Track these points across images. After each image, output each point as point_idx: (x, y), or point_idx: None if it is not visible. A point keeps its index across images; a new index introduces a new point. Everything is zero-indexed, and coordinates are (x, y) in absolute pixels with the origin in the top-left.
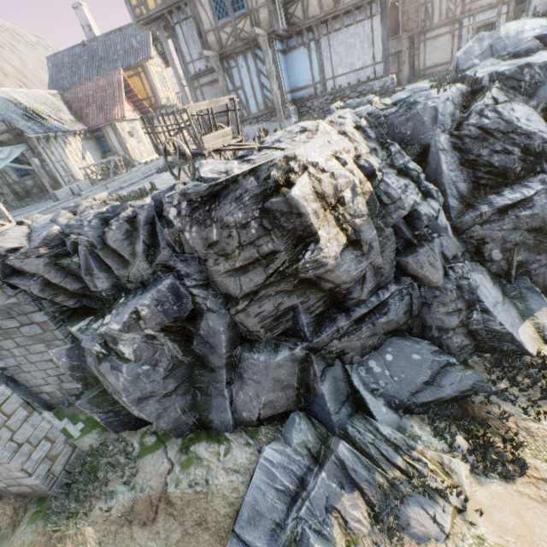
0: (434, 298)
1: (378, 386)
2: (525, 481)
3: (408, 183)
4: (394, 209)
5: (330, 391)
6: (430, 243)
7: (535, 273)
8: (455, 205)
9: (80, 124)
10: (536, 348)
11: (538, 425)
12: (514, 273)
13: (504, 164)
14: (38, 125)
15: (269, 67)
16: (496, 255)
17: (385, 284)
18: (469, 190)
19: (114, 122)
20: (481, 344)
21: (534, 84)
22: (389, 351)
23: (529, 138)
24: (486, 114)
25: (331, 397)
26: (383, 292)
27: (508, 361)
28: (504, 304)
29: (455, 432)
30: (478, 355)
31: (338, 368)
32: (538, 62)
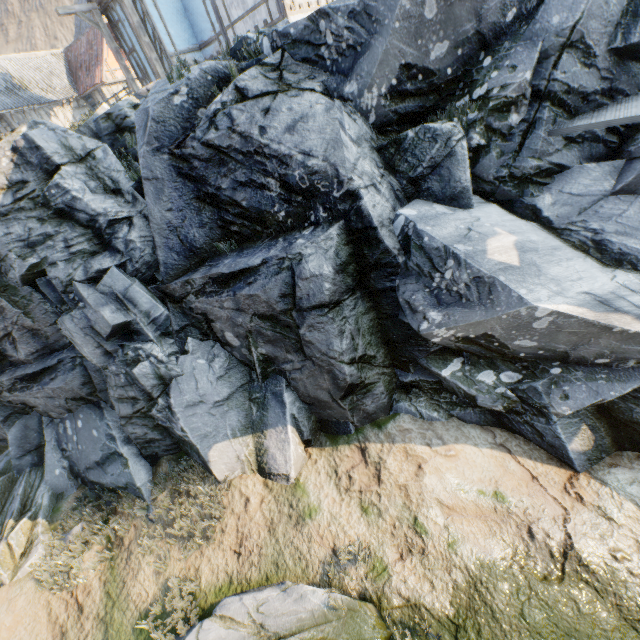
0: (107, 377)
1: (68, 448)
2: (64, 597)
3: (58, 231)
4: (10, 268)
5: (16, 437)
6: (66, 314)
7: (292, 376)
8: (175, 261)
9: (72, 90)
10: (236, 473)
11: (141, 555)
12: (259, 369)
13: (257, 205)
14: (13, 98)
15: (132, 21)
16: (232, 339)
17: (60, 347)
18: (213, 239)
19: (101, 87)
20: (181, 444)
21: (351, 48)
22: (81, 418)
23: (284, 165)
24: (218, 121)
25: (15, 443)
26: (55, 356)
27: (188, 475)
28: (220, 406)
29: (73, 521)
30: (180, 455)
31: (34, 418)
32: (348, 3)
